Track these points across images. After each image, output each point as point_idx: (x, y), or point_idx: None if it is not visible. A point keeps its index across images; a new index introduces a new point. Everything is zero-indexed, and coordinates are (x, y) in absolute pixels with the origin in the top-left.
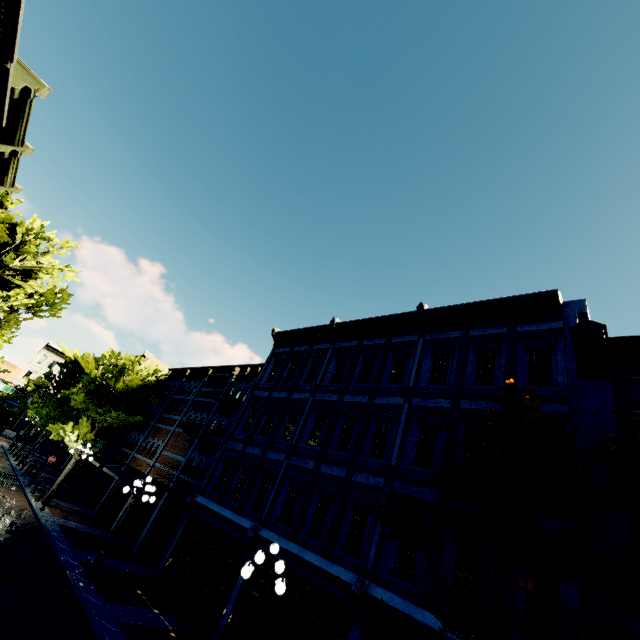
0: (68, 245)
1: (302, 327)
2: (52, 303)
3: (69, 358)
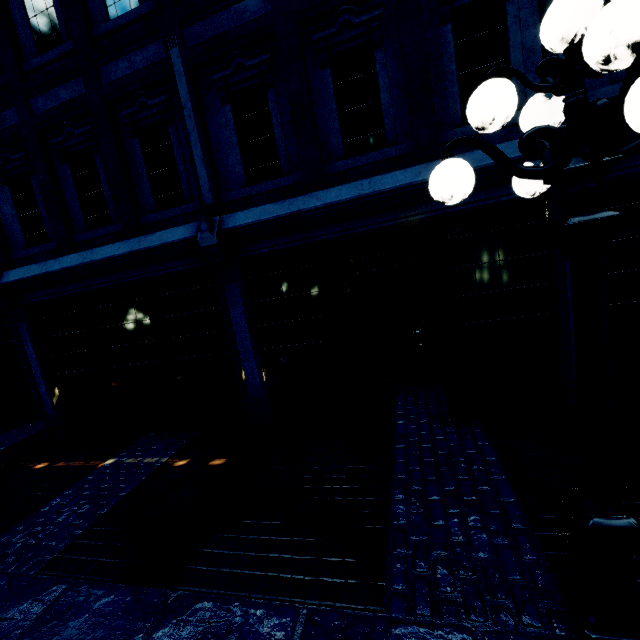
0: None
1: None
2: None
3: None
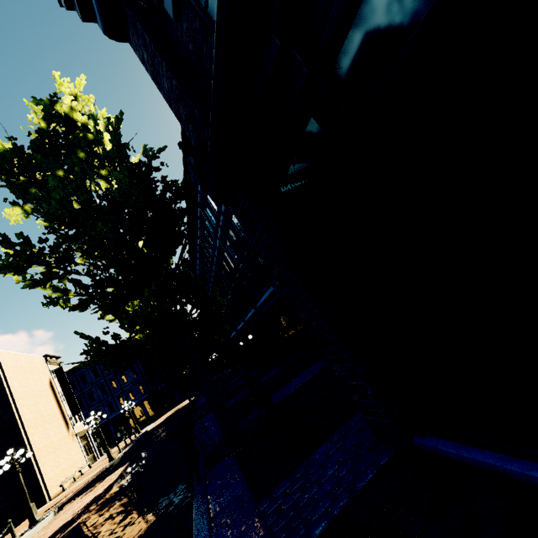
0: None
1: (66, 371)
2: None
3: None
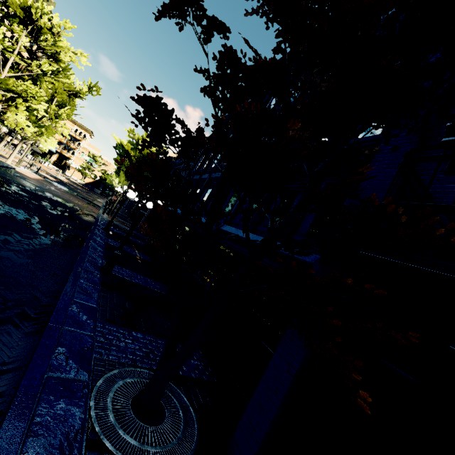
0: (68, 26)
1: None
2: (64, 69)
3: (118, 143)
